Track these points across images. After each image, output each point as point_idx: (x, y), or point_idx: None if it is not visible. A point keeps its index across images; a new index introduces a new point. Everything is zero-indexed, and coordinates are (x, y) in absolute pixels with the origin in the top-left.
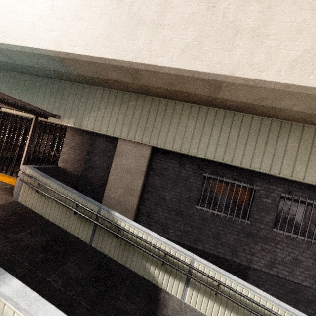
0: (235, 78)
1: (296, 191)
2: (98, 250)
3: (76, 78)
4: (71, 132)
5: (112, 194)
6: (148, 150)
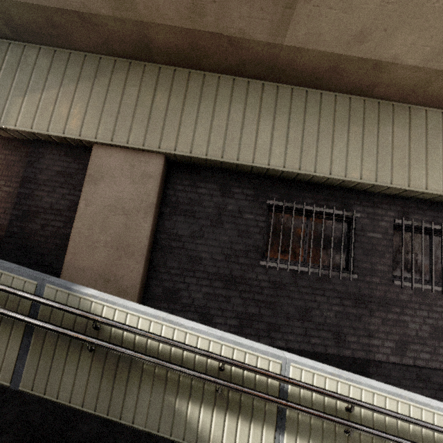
0: None
1: (414, 214)
2: (38, 396)
3: None
4: None
5: (84, 261)
6: (159, 163)
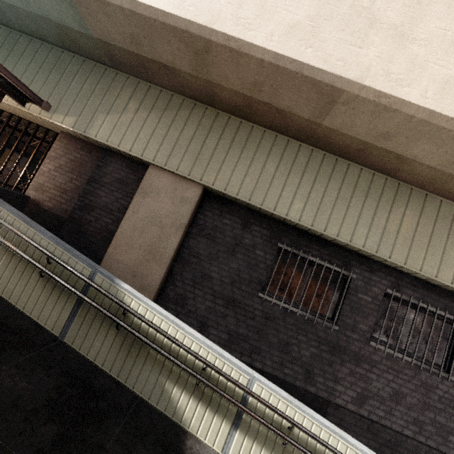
0: (363, 88)
1: (407, 288)
2: (75, 350)
3: (94, 49)
4: (65, 140)
5: (121, 256)
6: (198, 192)
